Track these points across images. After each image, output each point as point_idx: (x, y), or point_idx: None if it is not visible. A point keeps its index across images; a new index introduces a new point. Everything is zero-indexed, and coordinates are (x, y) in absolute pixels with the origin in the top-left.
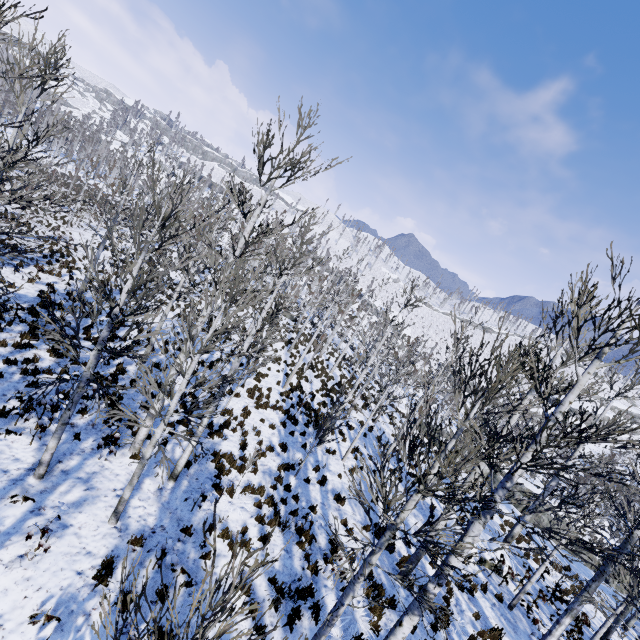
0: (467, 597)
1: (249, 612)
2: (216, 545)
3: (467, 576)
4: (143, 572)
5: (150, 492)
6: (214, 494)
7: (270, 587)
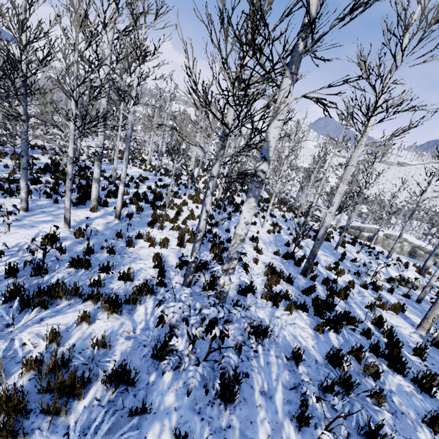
0: (371, 292)
1: (156, 266)
2: (142, 244)
3: (373, 283)
4: (81, 246)
5: (100, 223)
6: (137, 214)
7: (180, 262)
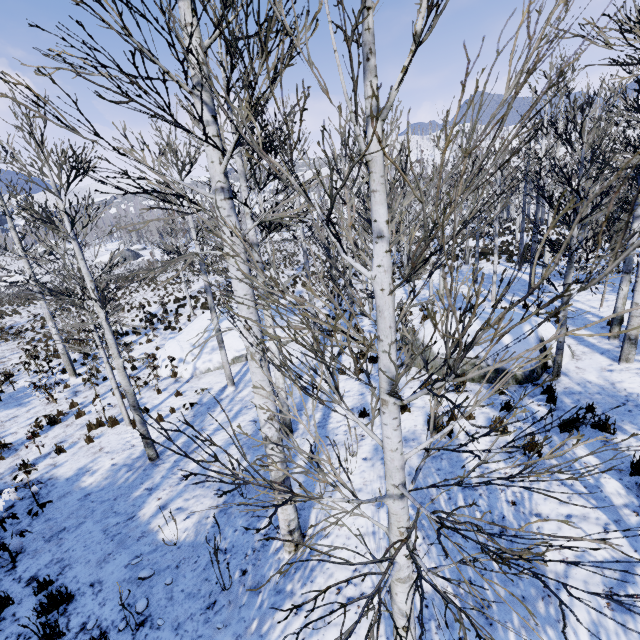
0: None
1: None
2: None
3: None
4: None
5: None
6: None
7: None
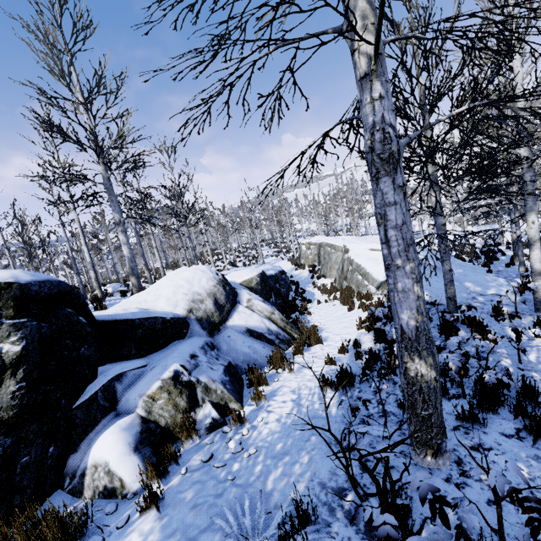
0: None
1: None
2: None
3: None
4: None
5: None
6: None
7: None
